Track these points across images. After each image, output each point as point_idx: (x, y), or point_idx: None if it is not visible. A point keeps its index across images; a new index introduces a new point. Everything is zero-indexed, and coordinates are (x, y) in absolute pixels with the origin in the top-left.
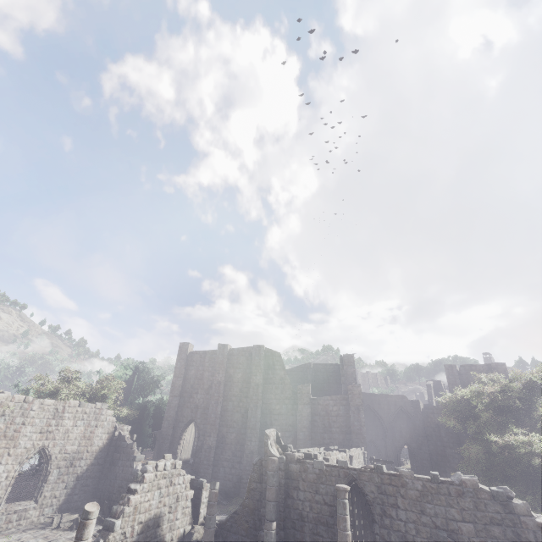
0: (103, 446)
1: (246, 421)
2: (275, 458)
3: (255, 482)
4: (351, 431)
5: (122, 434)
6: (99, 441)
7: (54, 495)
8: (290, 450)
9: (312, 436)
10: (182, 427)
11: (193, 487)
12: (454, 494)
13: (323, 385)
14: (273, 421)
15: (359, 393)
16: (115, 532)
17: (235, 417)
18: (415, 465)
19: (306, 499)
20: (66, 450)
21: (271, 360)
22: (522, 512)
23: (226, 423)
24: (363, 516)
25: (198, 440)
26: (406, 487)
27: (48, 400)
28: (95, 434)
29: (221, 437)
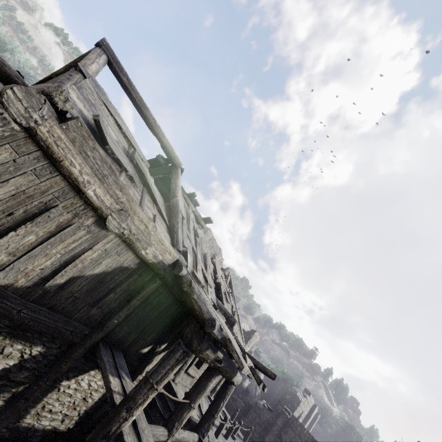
0: None
1: None
2: None
3: None
4: None
5: None
6: None
7: None
8: None
9: None
10: None
11: None
12: None
13: None
14: None
15: None
16: None
17: None
18: None
19: None
20: None
21: None
22: None
23: None
24: None
25: None
26: None
27: None
28: None
29: None
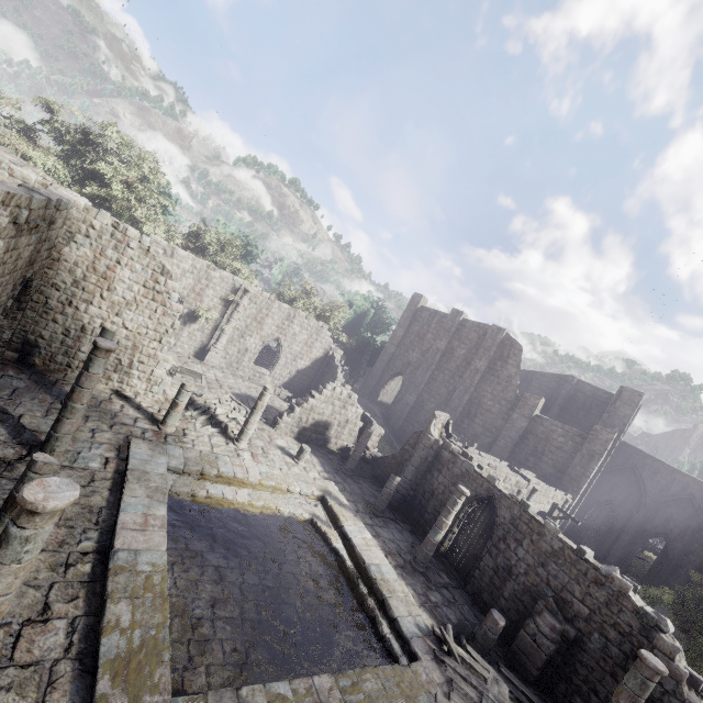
0: (319, 358)
1: (449, 399)
2: (432, 437)
3: (409, 445)
4: (566, 472)
5: (334, 355)
6: (317, 352)
7: (281, 375)
8: (452, 440)
9: (514, 450)
10: (390, 375)
11: (365, 421)
12: (590, 577)
13: (577, 411)
14: (478, 414)
15: (606, 440)
16: (295, 414)
17: (440, 390)
18: (661, 564)
19: (442, 483)
20: (292, 347)
21: (507, 350)
22: (662, 649)
23: (430, 391)
24: (485, 528)
25: (400, 393)
26: (541, 537)
27: (284, 305)
28: (314, 346)
29: (420, 401)
